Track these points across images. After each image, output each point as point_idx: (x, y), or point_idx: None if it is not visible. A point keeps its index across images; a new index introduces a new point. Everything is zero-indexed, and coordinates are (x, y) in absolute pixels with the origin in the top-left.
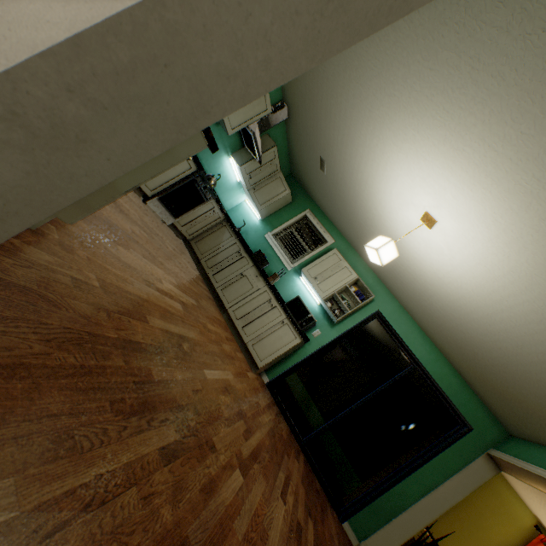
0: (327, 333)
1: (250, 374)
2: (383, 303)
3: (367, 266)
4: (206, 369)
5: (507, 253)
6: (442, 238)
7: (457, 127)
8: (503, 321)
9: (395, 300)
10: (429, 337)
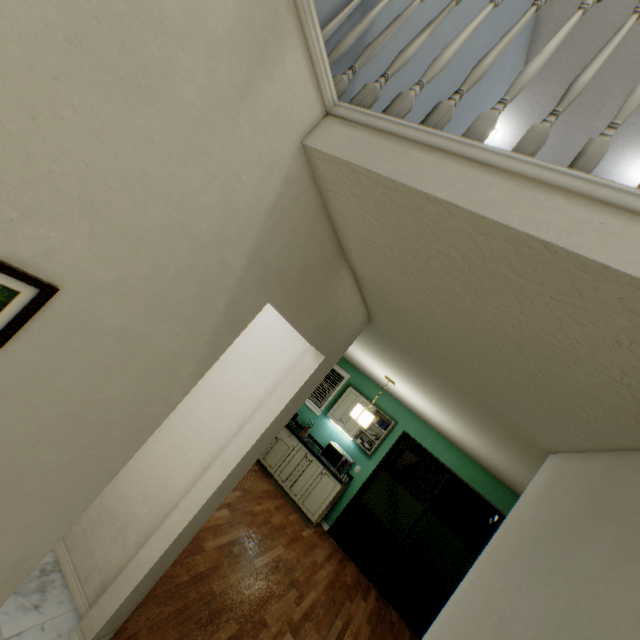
0: (366, 466)
1: (305, 533)
2: (406, 422)
3: (384, 391)
4: (255, 559)
5: (435, 409)
6: (404, 391)
7: (364, 347)
8: (469, 443)
9: (416, 417)
10: (453, 444)
